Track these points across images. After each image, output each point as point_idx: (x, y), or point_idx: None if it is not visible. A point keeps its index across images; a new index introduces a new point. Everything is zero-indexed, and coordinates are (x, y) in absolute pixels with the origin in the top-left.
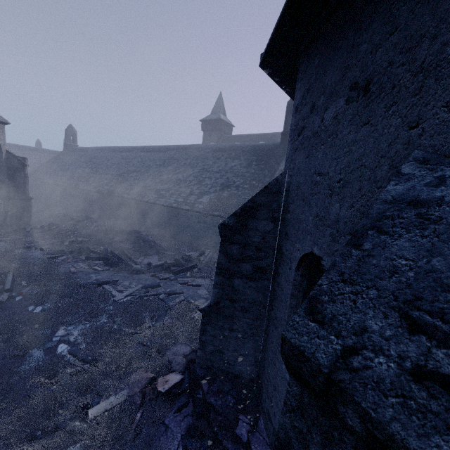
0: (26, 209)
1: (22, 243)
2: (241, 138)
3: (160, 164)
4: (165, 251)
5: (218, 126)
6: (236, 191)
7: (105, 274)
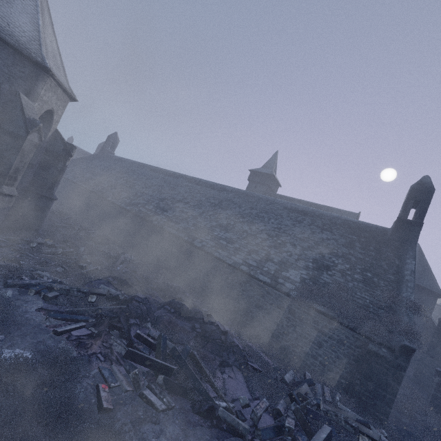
0: (41, 211)
1: (16, 273)
2: (290, 201)
3: (216, 203)
4: (247, 359)
5: (268, 181)
6: (343, 279)
7: (170, 428)
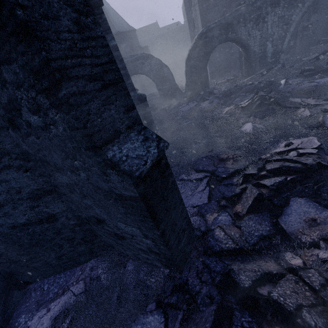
0: None
1: None
2: None
3: None
4: None
5: None
6: None
7: None
